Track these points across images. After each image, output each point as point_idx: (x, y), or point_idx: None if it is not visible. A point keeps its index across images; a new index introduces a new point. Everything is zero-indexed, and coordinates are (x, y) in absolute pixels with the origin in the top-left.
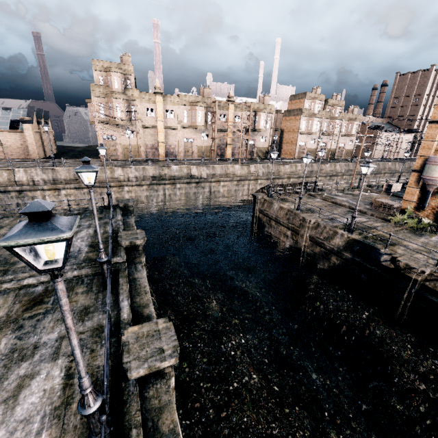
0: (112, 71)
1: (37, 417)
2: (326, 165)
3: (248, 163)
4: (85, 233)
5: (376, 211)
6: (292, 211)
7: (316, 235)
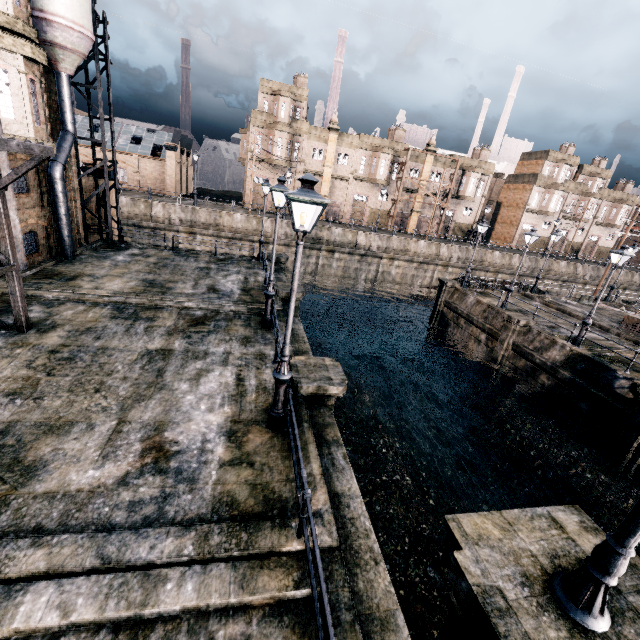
0: (282, 95)
1: (218, 396)
2: (559, 264)
3: (439, 241)
4: (235, 278)
5: (627, 331)
6: (494, 308)
7: (523, 343)
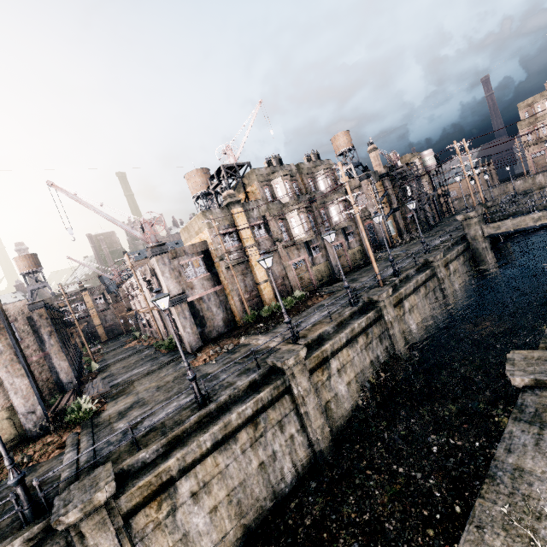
0: (534, 103)
1: None
2: None
3: None
4: None
5: None
6: None
7: None
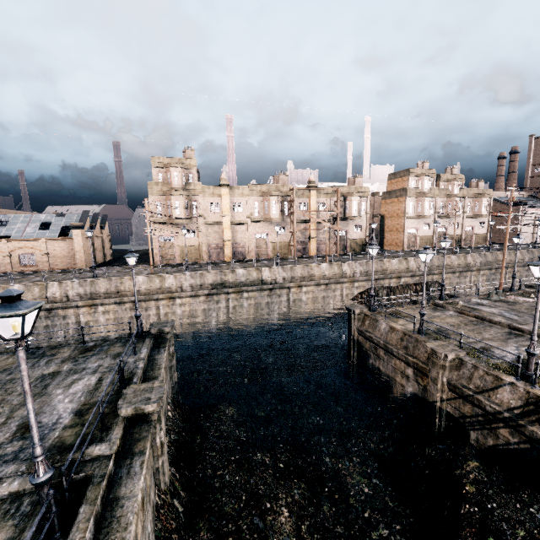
0: (172, 166)
1: None
2: (451, 258)
3: (339, 260)
4: (83, 385)
5: None
6: (411, 335)
7: (460, 380)
